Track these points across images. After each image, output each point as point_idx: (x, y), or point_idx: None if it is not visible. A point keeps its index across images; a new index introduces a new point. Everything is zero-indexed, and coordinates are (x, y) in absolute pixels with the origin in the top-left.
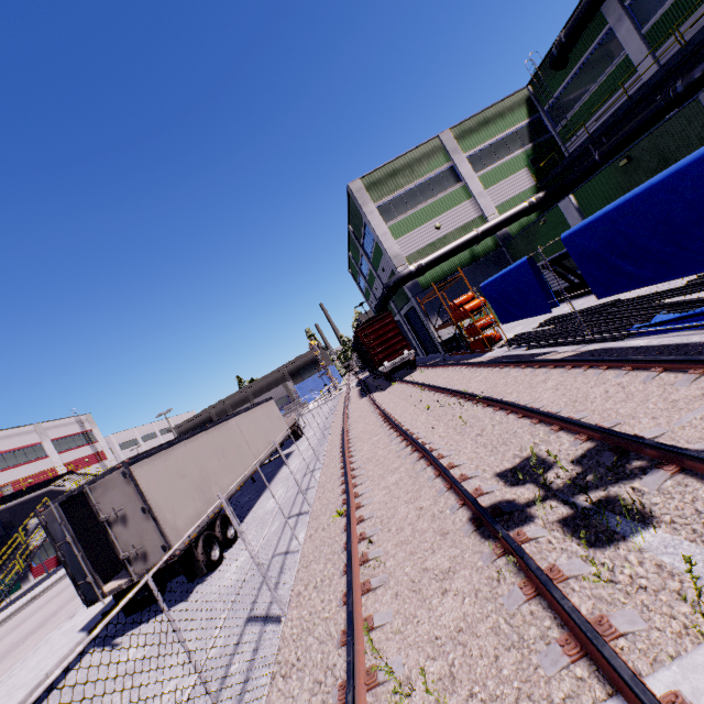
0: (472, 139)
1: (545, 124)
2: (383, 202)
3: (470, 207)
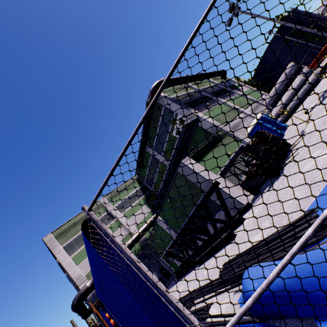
0: (116, 198)
1: (147, 186)
2: (68, 242)
3: (122, 230)
